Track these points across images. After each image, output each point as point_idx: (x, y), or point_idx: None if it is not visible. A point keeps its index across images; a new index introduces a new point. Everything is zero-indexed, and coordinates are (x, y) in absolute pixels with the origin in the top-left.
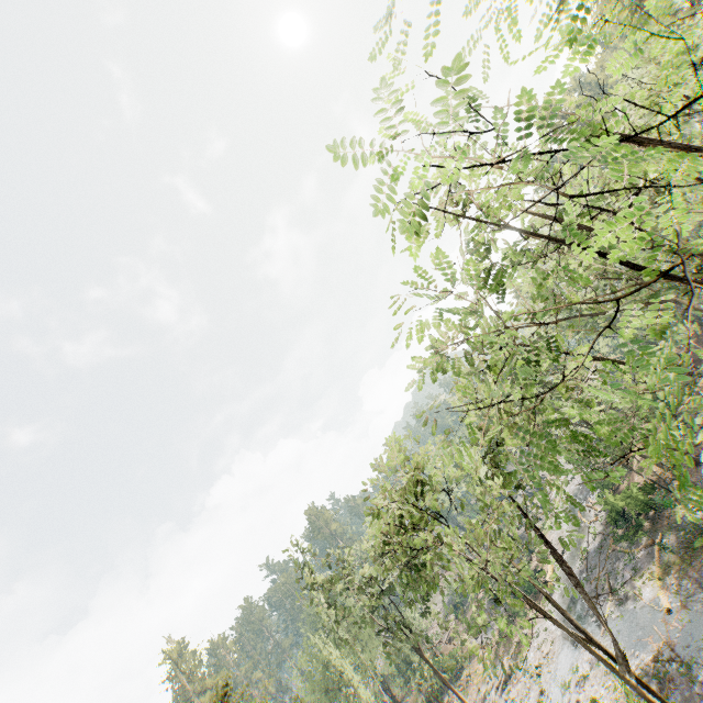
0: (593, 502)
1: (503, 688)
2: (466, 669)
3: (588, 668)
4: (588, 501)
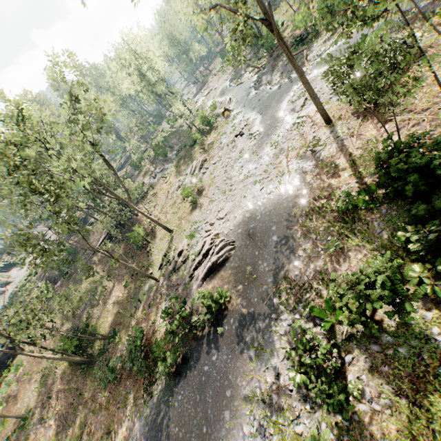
0: (251, 70)
1: (200, 169)
2: (150, 193)
3: (303, 91)
4: (243, 76)
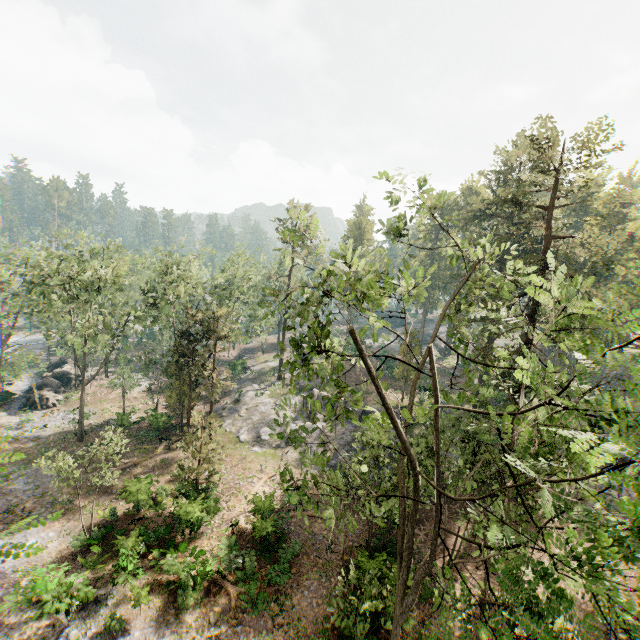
0: None
1: None
2: None
3: None
4: None
